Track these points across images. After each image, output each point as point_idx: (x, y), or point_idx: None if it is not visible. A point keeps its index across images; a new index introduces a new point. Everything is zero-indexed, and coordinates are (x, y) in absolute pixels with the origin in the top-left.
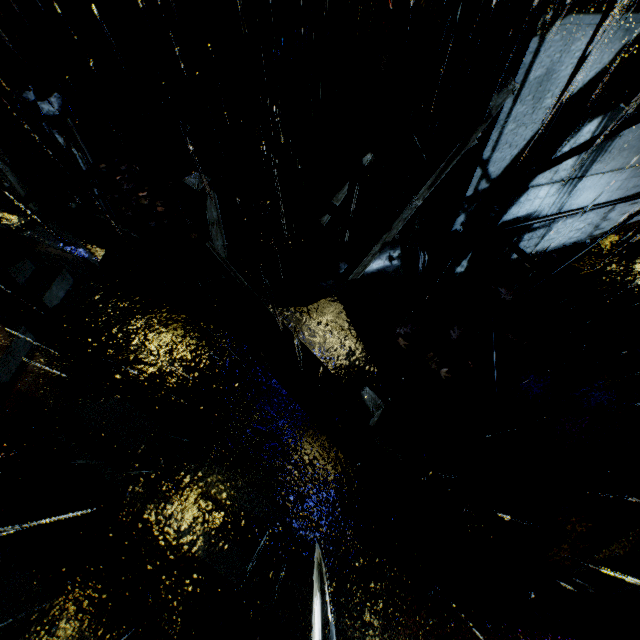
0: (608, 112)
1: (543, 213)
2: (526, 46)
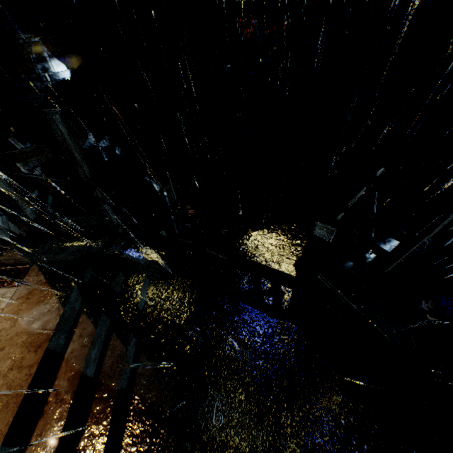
0: None
1: None
2: None
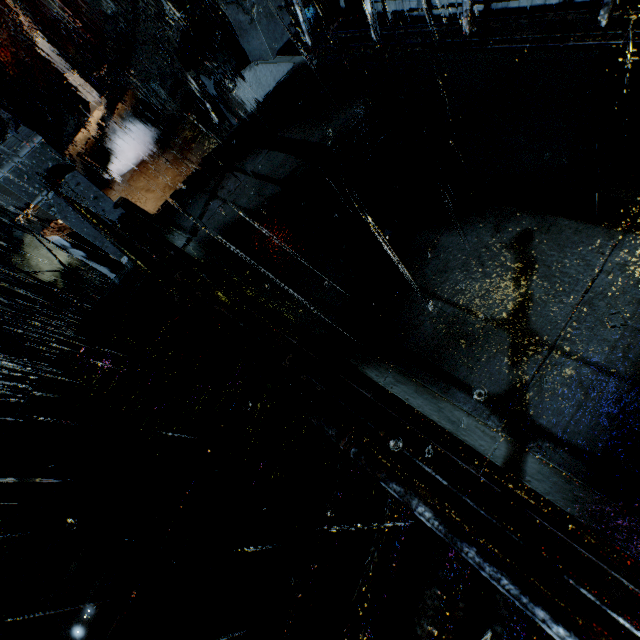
0: None
1: None
2: None
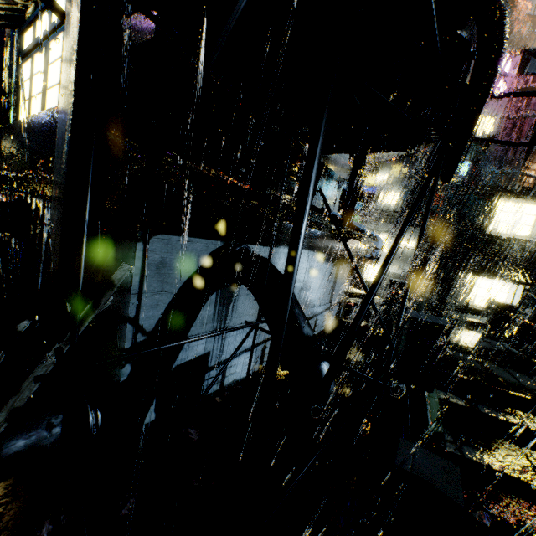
0: (223, 287)
1: (212, 355)
2: (136, 246)
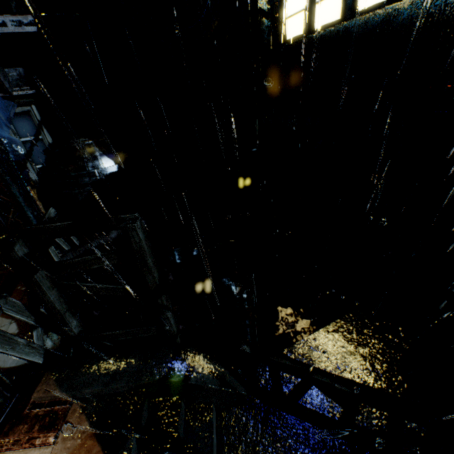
0: None
1: None
2: None
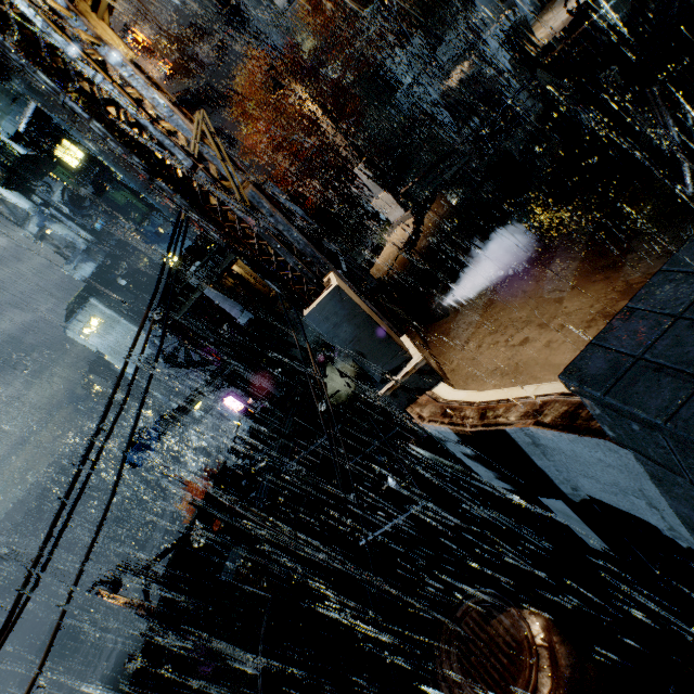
0: None
1: None
2: None
